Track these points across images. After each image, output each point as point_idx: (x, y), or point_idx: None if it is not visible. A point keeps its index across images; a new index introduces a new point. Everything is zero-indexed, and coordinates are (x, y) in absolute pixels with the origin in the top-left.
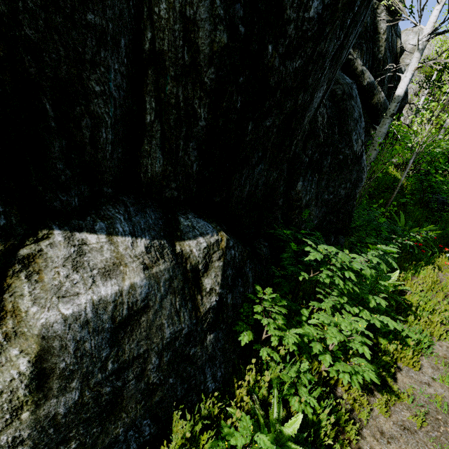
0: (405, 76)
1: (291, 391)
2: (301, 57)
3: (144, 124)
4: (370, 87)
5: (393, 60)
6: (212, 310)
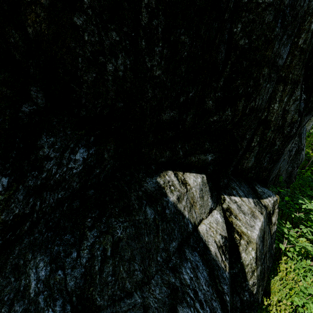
0: None
1: (304, 274)
2: (310, 114)
3: (249, 146)
4: None
5: None
6: (275, 232)
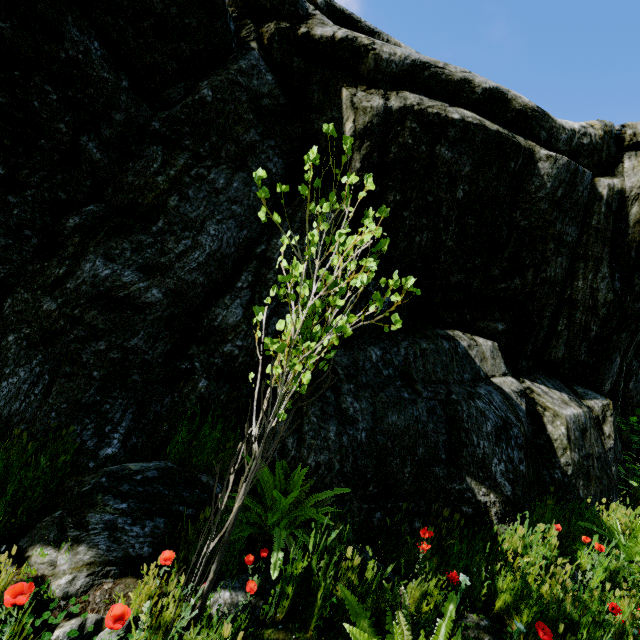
0: None
1: None
2: None
3: (555, 331)
4: None
5: None
6: (612, 450)
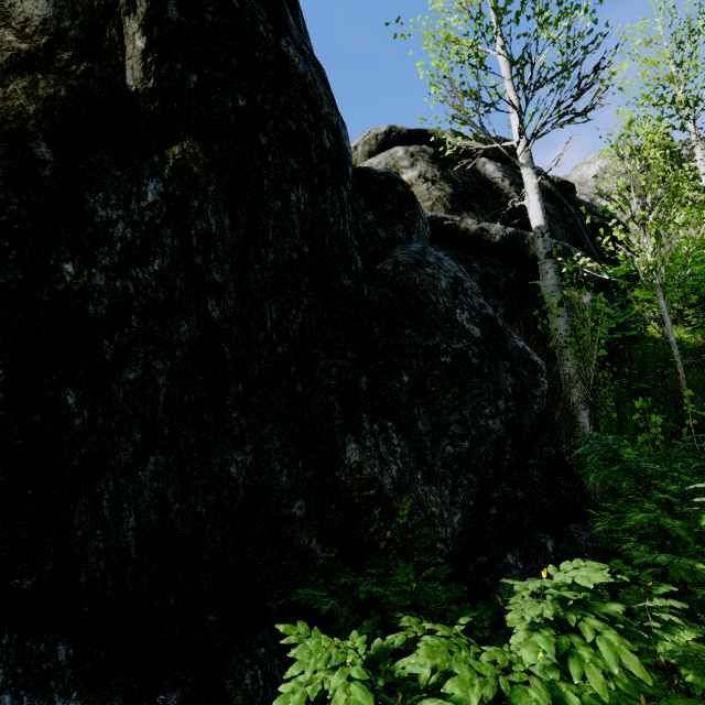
0: (528, 201)
1: None
2: (158, 255)
3: None
4: (511, 239)
5: (548, 198)
6: None
